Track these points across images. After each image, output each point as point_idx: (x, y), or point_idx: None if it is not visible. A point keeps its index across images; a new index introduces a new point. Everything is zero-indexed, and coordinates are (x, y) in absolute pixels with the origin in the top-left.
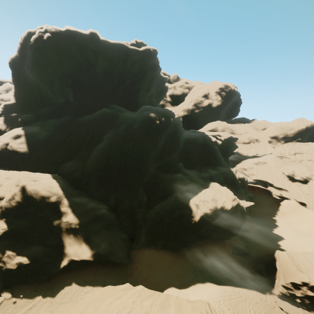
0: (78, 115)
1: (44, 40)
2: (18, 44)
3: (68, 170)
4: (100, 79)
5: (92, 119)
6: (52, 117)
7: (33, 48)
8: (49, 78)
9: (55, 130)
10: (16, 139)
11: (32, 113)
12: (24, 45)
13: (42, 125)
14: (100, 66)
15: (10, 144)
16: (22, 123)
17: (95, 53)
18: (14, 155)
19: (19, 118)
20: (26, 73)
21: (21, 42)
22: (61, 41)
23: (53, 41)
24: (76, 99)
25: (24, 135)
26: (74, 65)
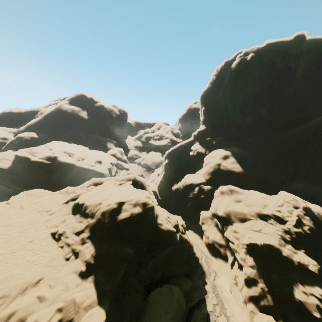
0: (277, 130)
1: (247, 62)
2: (212, 77)
3: (308, 193)
4: (302, 85)
5: (308, 131)
6: (241, 137)
7: (234, 73)
8: (242, 98)
9: (257, 149)
10: (226, 159)
11: (220, 135)
12: (219, 75)
13: (236, 146)
14: (300, 71)
15: (223, 165)
16: (215, 146)
17: (297, 58)
18: (228, 175)
19: (213, 141)
20: (216, 100)
21: (216, 73)
22: (263, 56)
23: (256, 59)
24: (271, 114)
25: (231, 155)
26: (277, 77)
